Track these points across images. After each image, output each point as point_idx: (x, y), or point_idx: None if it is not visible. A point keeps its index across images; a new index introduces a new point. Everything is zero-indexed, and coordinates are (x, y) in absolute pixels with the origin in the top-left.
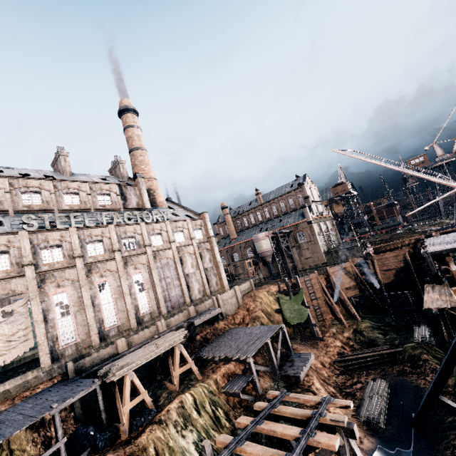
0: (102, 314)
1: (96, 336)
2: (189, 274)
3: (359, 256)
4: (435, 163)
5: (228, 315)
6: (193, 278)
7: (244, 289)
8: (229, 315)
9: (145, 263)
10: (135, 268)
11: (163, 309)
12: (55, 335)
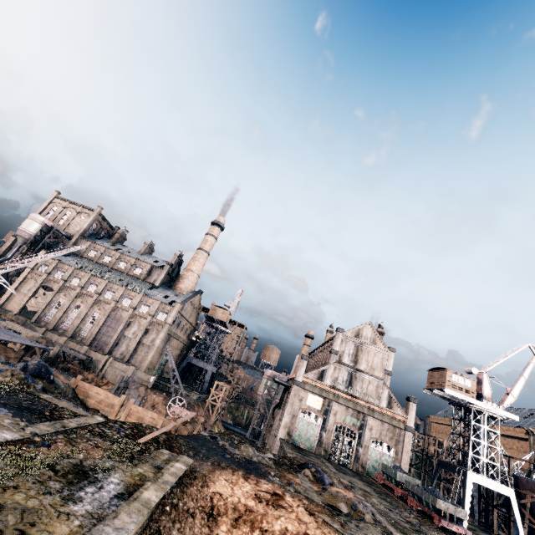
0: (66, 319)
1: (53, 325)
2: (127, 337)
3: None
4: None
5: (106, 379)
6: (127, 341)
7: (140, 377)
8: (107, 380)
9: (106, 310)
10: (100, 309)
11: (89, 341)
12: (46, 313)
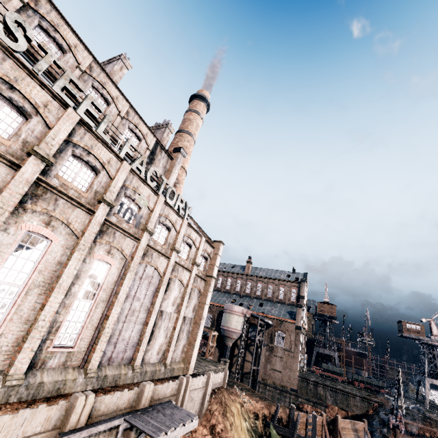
0: None
1: None
2: (164, 313)
3: (342, 408)
4: (431, 340)
5: None
6: (165, 322)
7: (215, 382)
8: None
9: (127, 254)
10: (109, 251)
11: (96, 357)
12: None
